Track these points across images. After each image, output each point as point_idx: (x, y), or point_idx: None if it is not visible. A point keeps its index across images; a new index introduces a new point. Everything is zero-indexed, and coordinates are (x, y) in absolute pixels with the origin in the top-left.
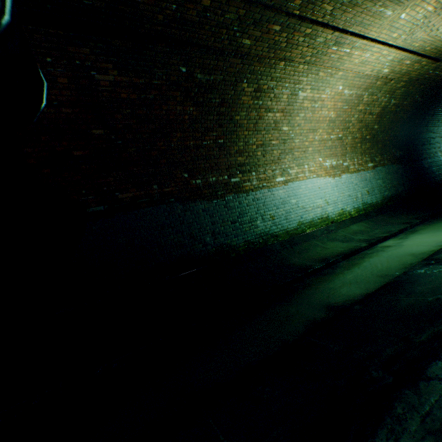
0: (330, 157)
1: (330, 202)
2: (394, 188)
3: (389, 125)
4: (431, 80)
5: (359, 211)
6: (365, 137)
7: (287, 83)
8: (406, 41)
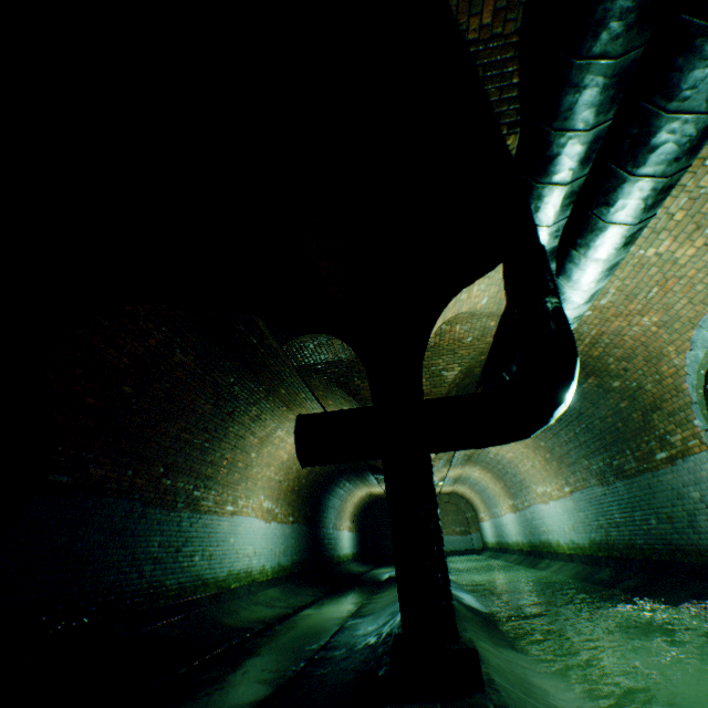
0: (269, 497)
1: (258, 551)
2: (301, 552)
3: (311, 482)
4: None
5: (275, 572)
6: (296, 487)
7: (278, 420)
8: None
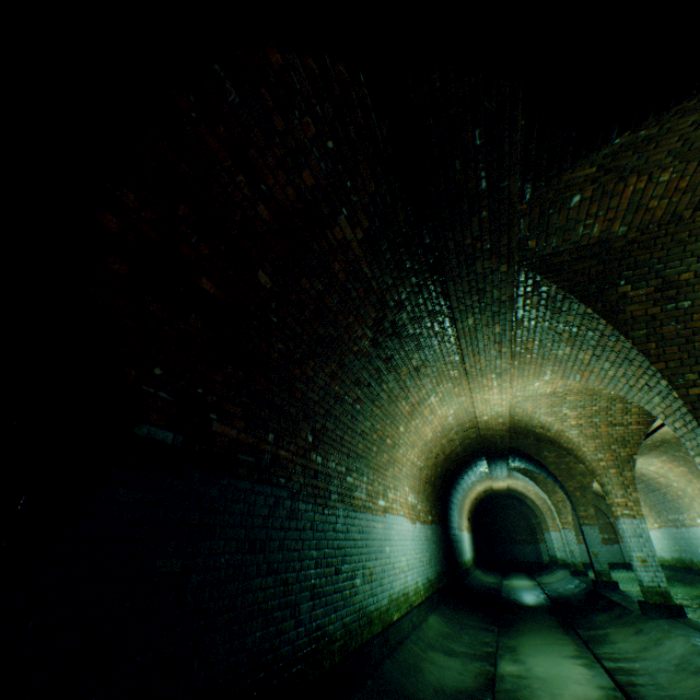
0: (412, 489)
1: (410, 564)
2: (441, 560)
3: (444, 472)
4: (489, 444)
5: (425, 591)
6: (432, 477)
7: (436, 379)
8: (518, 403)
